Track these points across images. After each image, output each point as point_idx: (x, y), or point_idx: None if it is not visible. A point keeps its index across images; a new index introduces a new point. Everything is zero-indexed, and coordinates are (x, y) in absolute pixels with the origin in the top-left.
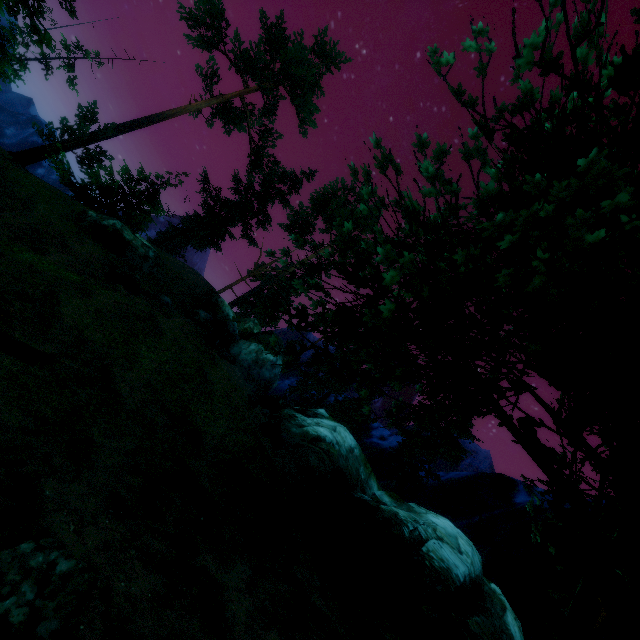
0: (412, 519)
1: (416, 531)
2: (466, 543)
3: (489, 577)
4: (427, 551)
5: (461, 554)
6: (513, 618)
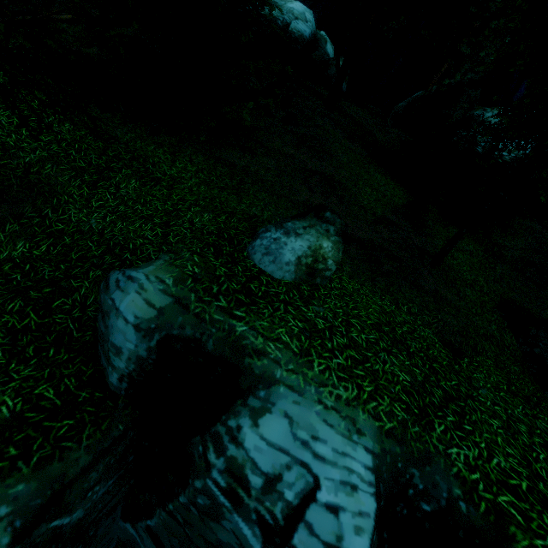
0: (280, 14)
1: (284, 21)
2: (309, 14)
3: (320, 28)
4: (291, 30)
5: (307, 23)
6: (330, 45)
